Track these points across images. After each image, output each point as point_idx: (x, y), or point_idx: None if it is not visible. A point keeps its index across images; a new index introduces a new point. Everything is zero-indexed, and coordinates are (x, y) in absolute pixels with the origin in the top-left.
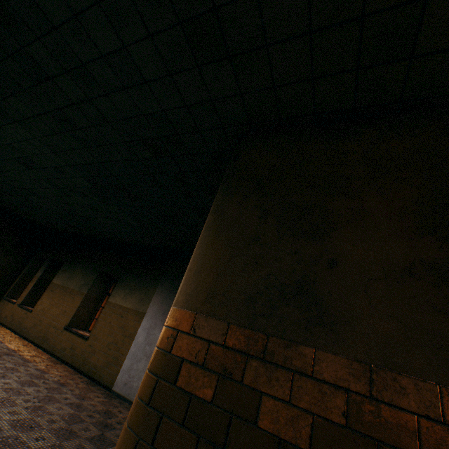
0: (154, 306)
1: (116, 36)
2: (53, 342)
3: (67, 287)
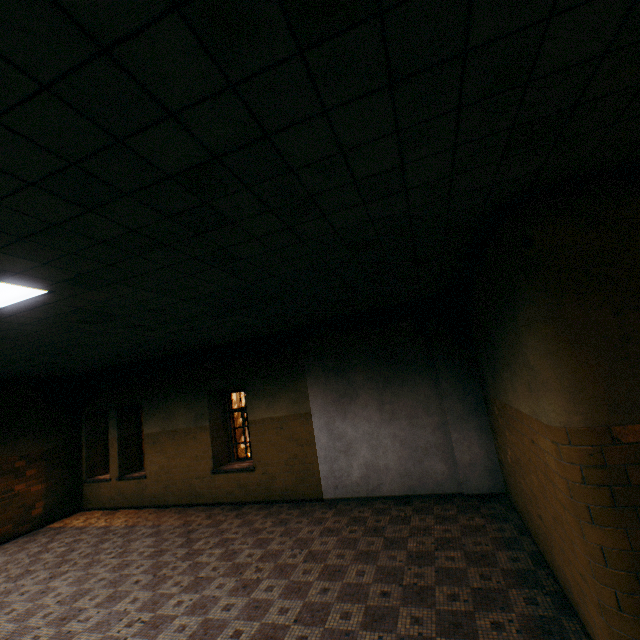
0: (317, 401)
1: (396, 158)
2: (209, 492)
3: (175, 430)
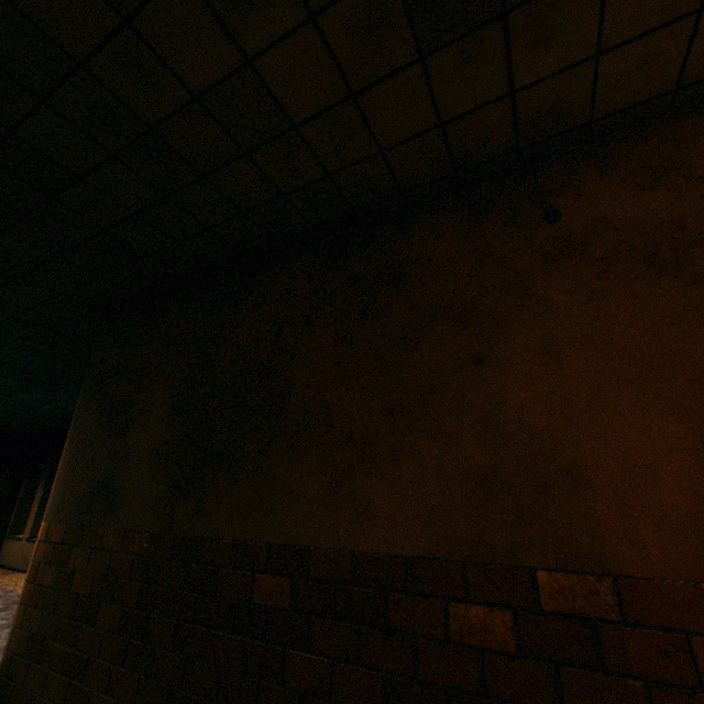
0: None
1: None
2: None
3: None
